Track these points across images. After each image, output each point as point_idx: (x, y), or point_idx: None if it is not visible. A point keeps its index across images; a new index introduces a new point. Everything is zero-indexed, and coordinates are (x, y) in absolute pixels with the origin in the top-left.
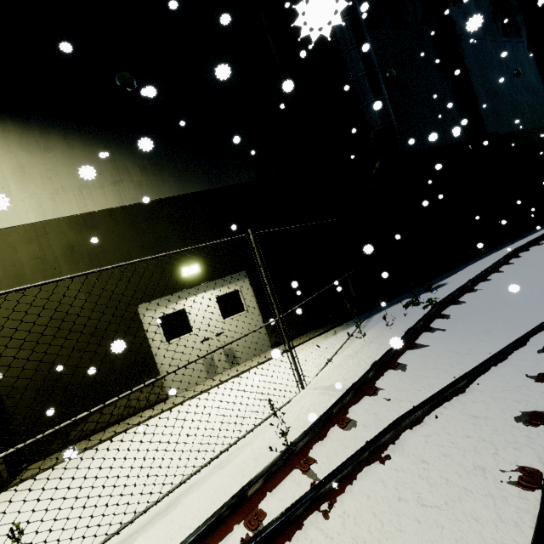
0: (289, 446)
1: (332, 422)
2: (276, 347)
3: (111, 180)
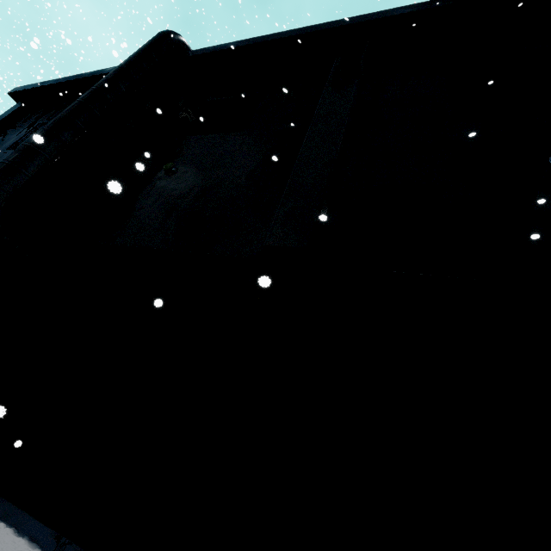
0: None
1: None
2: None
3: None
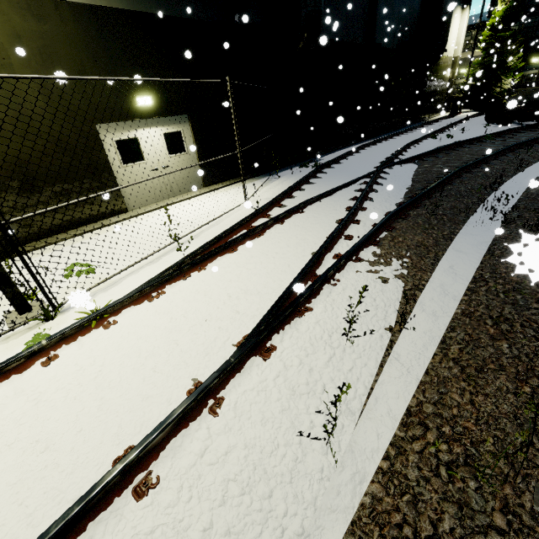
0: (259, 209)
1: (274, 205)
2: (208, 186)
3: None
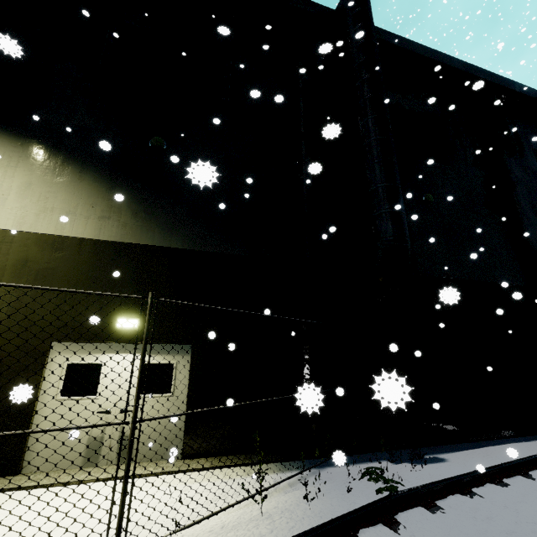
0: None
1: None
2: (188, 458)
3: (100, 215)
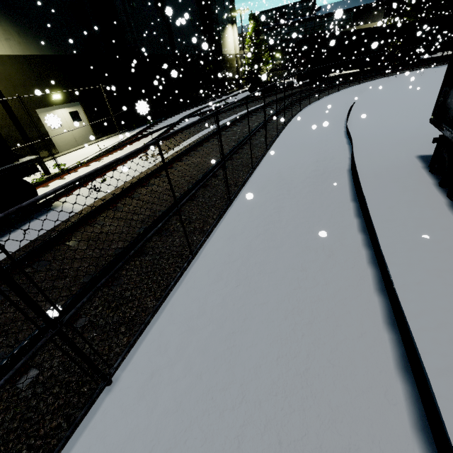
0: (128, 138)
1: (134, 137)
2: (98, 139)
3: (4, 38)
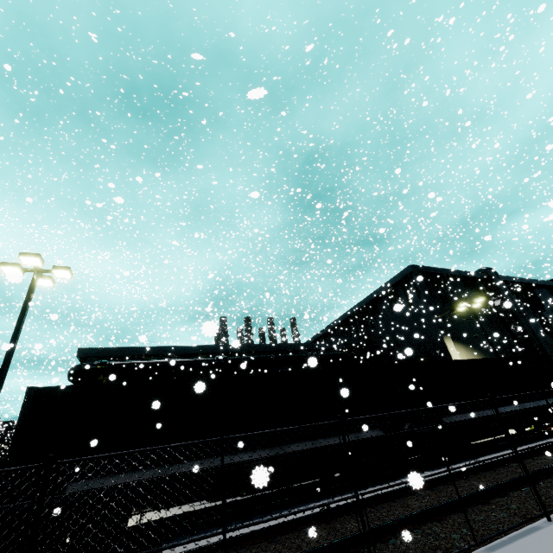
0: None
1: None
2: None
3: None
